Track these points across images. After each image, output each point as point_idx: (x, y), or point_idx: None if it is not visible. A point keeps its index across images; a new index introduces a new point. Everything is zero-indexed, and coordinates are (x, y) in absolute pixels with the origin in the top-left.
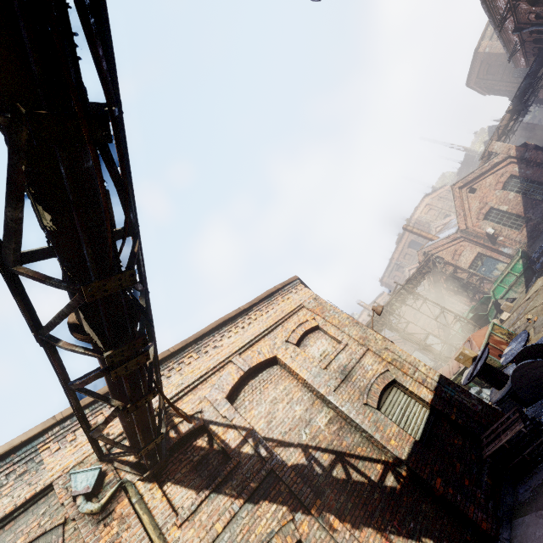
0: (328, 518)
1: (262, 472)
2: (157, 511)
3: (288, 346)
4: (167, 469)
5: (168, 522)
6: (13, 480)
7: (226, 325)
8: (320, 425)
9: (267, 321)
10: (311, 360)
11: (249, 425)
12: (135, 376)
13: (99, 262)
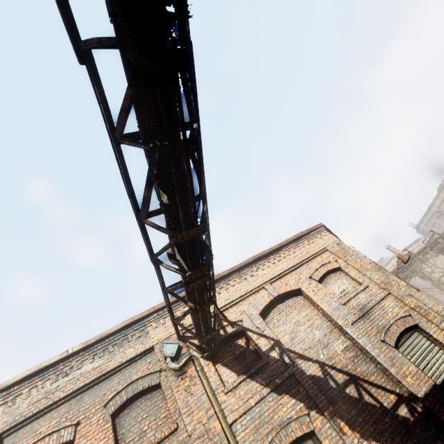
0: (339, 423)
1: (285, 373)
2: (212, 379)
3: (311, 282)
4: (218, 355)
5: (218, 388)
6: (135, 339)
7: (260, 260)
8: (336, 350)
9: (294, 260)
10: (331, 295)
11: (276, 337)
12: (201, 289)
13: (185, 218)
